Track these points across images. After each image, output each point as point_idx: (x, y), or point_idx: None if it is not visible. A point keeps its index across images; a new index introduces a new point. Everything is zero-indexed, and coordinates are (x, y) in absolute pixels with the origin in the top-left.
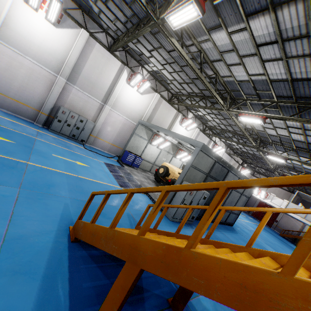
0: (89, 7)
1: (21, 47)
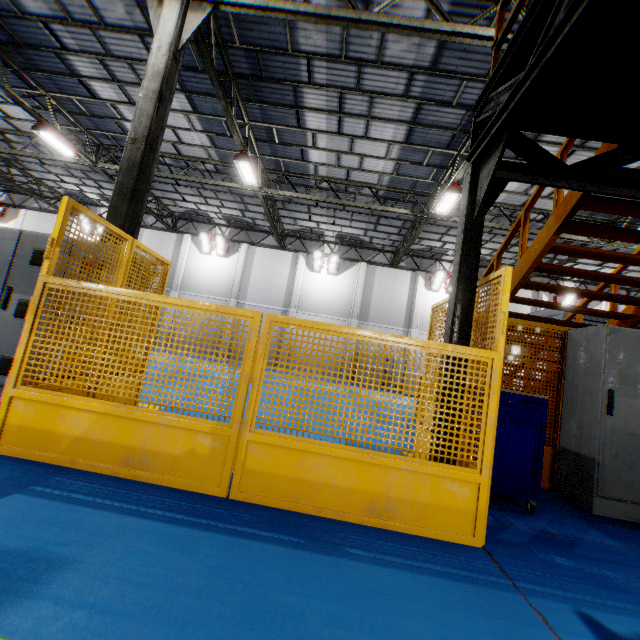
0: (360, 241)
1: (314, 309)
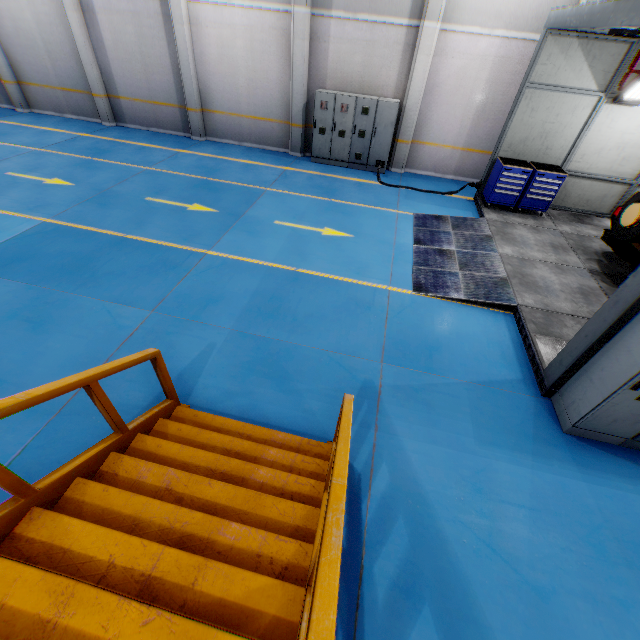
0: None
1: None
